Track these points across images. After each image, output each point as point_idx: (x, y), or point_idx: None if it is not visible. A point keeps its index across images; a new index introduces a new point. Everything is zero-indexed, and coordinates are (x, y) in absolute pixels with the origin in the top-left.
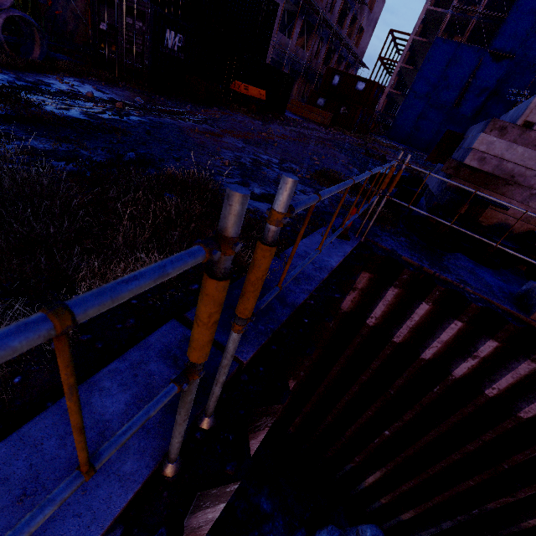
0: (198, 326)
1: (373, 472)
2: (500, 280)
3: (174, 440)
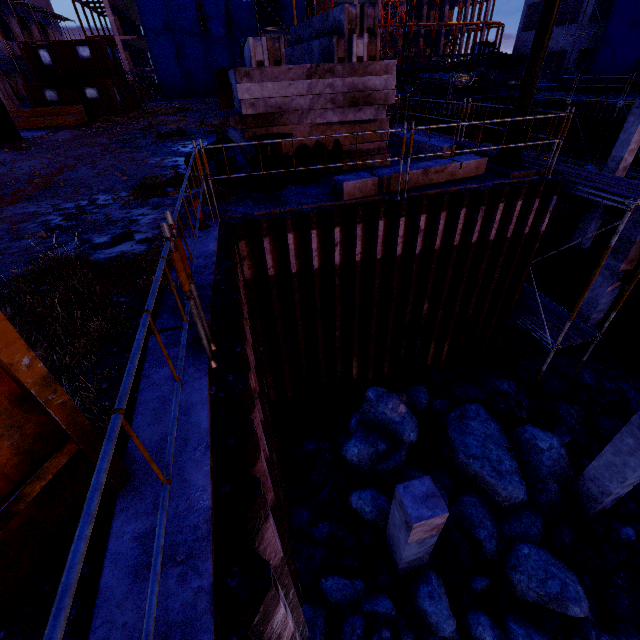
0: (180, 273)
1: (352, 365)
2: (322, 188)
3: (205, 343)
